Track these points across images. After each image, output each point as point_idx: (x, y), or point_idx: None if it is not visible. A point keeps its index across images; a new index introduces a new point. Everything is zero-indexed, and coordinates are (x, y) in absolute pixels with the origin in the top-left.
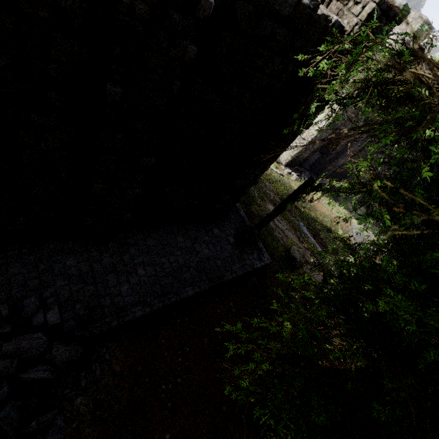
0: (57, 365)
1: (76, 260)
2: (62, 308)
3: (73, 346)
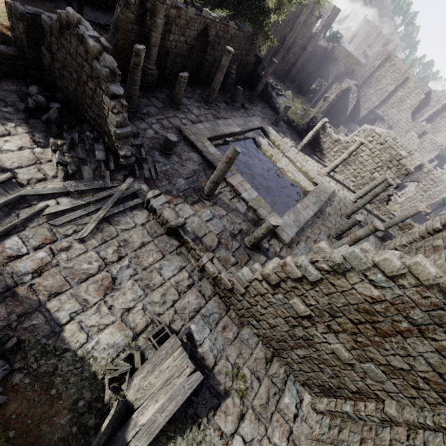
0: None
1: None
2: None
3: None
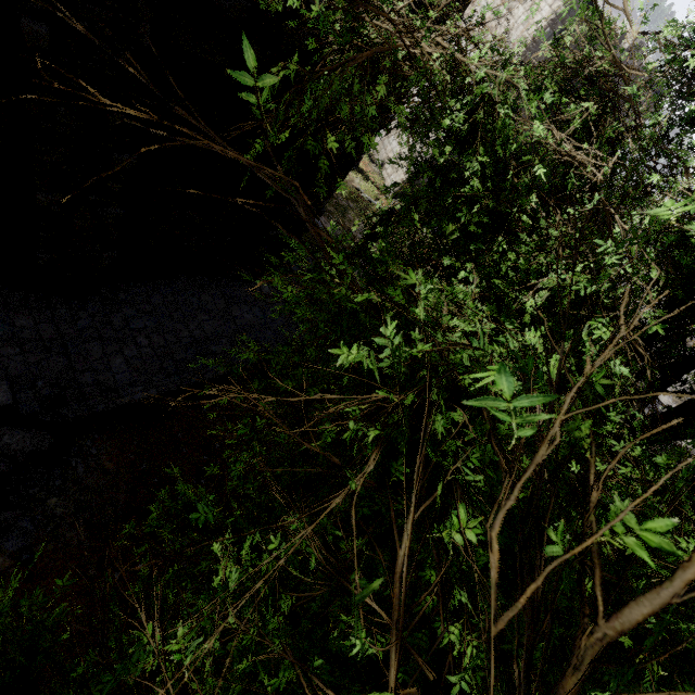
0: (15, 456)
1: (32, 320)
2: (14, 385)
3: (36, 433)
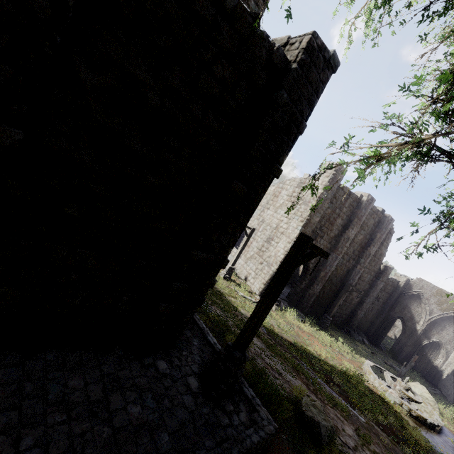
0: None
1: None
2: None
3: None
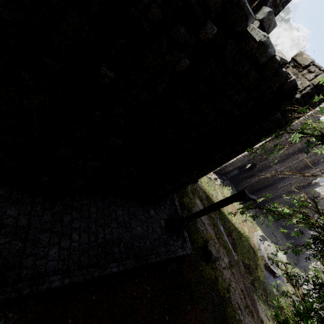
0: None
1: (18, 211)
2: None
3: None
